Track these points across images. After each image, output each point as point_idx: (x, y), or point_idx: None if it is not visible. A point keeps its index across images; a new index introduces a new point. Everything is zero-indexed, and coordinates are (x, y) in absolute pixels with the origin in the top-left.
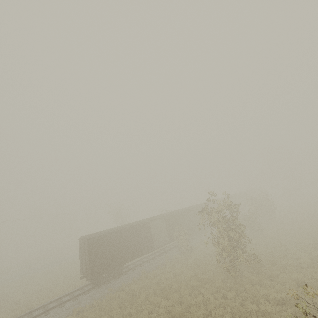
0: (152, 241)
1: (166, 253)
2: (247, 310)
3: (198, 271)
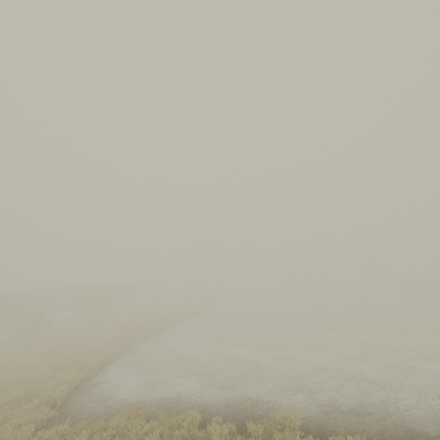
0: None
1: None
2: None
3: None
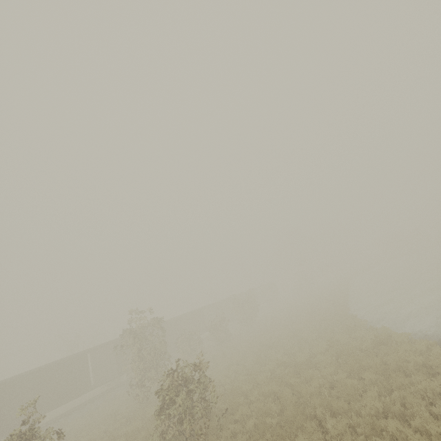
0: (90, 379)
1: (113, 390)
2: (119, 435)
3: (120, 405)
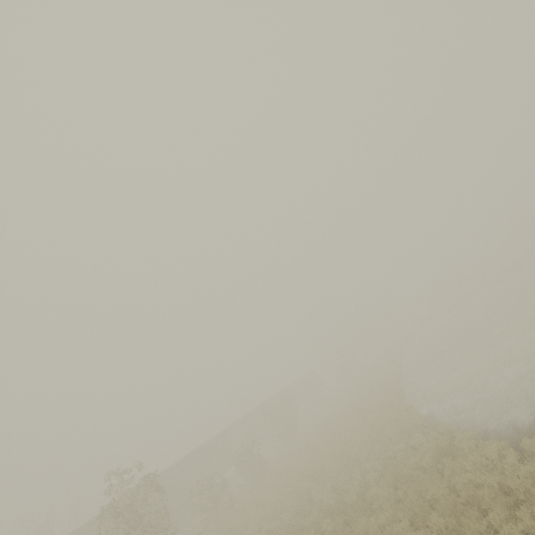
0: None
1: None
2: None
3: None
